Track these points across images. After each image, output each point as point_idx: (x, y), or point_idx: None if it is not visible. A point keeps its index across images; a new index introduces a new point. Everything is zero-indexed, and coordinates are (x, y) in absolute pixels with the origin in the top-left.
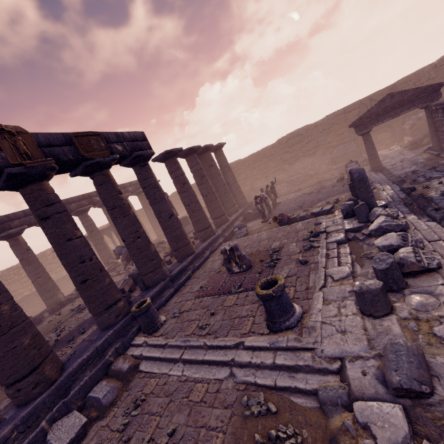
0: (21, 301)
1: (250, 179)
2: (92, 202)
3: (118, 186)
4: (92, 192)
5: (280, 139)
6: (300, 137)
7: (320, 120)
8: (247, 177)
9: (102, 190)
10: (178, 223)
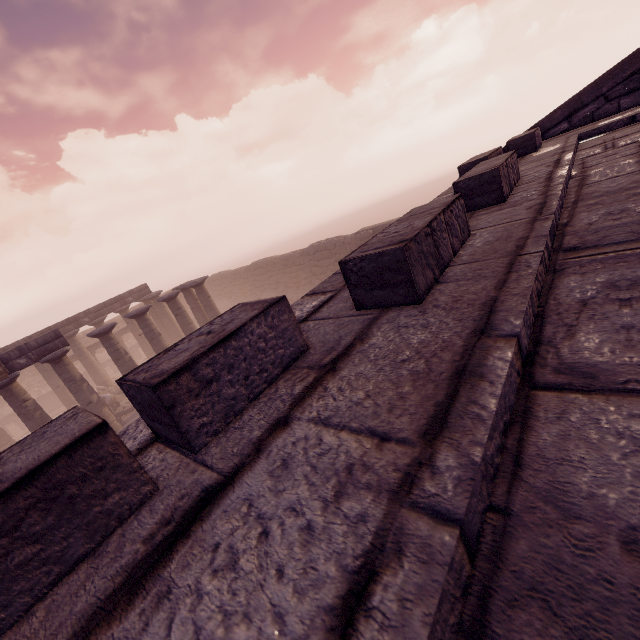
0: (38, 401)
1: (282, 285)
2: (80, 325)
3: (24, 395)
4: (80, 313)
5: (307, 249)
6: (328, 253)
7: (349, 237)
8: (279, 282)
9: (8, 402)
10: (97, 409)
